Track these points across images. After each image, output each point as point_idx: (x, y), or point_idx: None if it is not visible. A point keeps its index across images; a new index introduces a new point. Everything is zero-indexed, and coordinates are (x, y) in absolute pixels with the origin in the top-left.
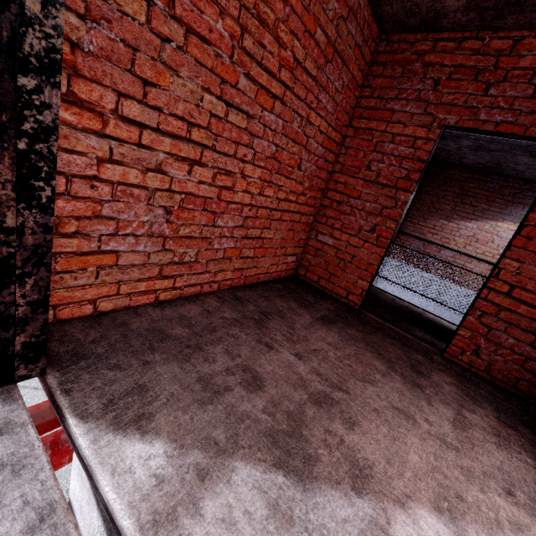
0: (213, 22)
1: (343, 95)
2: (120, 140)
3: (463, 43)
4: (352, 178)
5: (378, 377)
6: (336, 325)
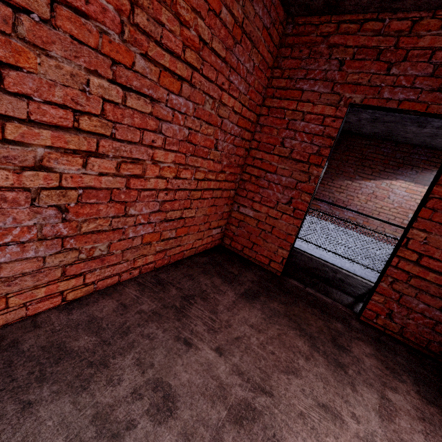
0: None
1: (255, 76)
2: None
3: (365, 24)
4: (268, 154)
5: (302, 362)
6: (259, 299)
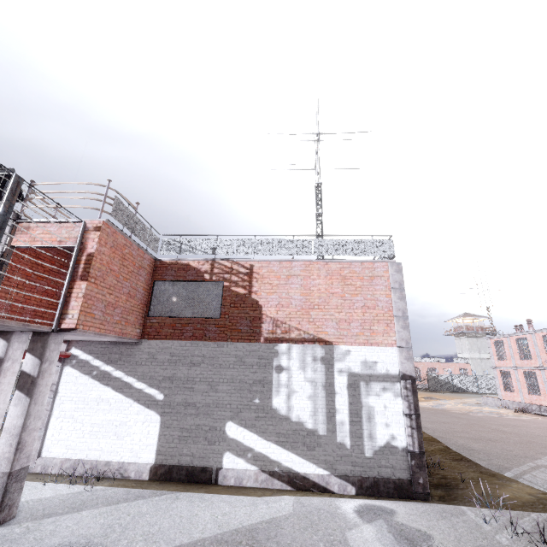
0: (25, 267)
1: None
2: (2, 288)
3: None
4: None
5: None
6: None
